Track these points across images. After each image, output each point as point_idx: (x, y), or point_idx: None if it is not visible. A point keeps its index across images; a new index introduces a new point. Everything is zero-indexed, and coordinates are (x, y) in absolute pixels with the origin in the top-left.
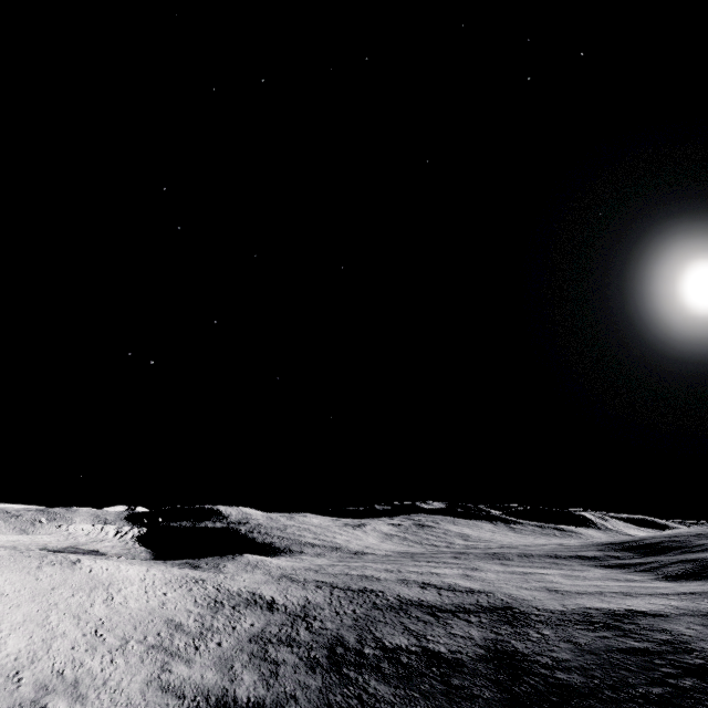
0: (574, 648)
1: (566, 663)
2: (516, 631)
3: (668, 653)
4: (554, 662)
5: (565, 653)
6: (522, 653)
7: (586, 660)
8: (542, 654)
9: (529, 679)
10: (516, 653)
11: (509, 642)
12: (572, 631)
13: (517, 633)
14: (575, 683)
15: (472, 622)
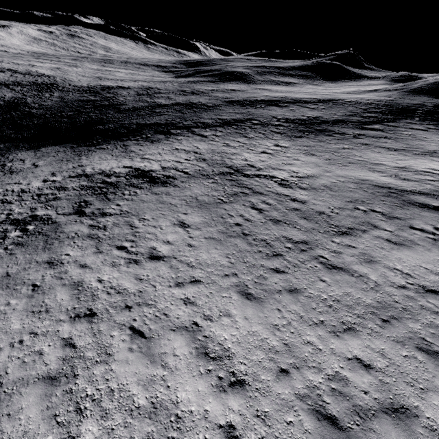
0: (59, 101)
1: (45, 106)
2: (38, 94)
3: (100, 101)
4: (39, 106)
5: (51, 102)
6: (27, 103)
7: (57, 105)
8: (37, 103)
9: (14, 113)
10: (22, 103)
11: (26, 99)
12: (71, 94)
13: (37, 95)
14: (37, 113)
15: (15, 90)
